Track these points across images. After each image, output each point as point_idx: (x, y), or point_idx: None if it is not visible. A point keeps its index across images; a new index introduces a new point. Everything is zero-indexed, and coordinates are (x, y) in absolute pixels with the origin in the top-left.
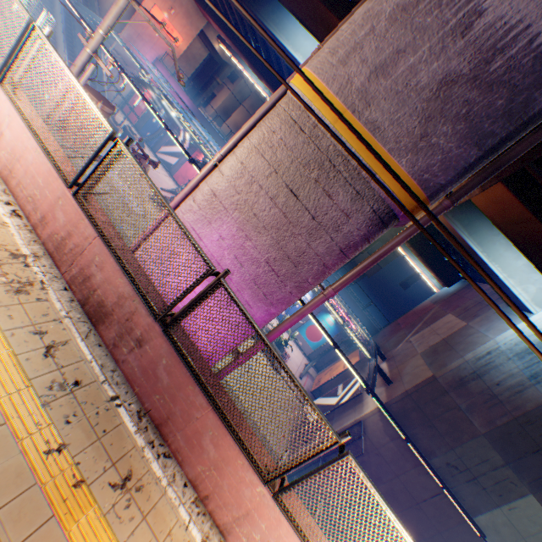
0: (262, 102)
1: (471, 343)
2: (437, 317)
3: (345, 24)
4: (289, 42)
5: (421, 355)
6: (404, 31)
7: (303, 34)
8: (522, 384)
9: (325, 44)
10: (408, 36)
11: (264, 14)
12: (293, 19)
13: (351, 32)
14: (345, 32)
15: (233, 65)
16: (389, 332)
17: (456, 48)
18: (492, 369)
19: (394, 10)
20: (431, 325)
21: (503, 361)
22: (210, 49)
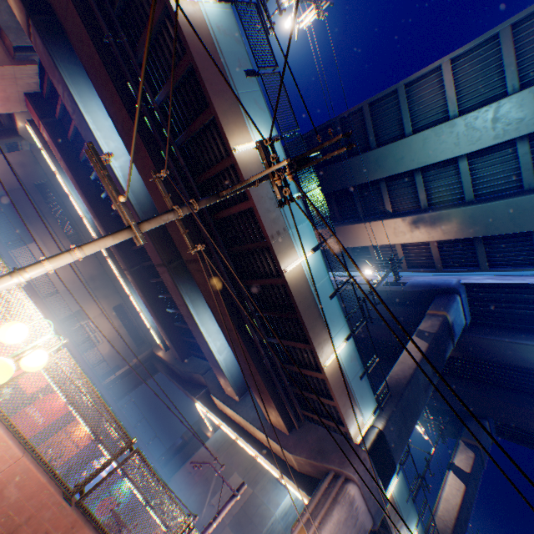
0: (41, 167)
1: (263, 515)
2: (228, 473)
3: (331, 520)
4: (199, 316)
5: (231, 526)
6: (345, 526)
7: (210, 314)
8: (282, 533)
9: (325, 529)
10: (346, 528)
11: (184, 288)
12: (205, 300)
13: (334, 527)
14: (332, 527)
15: (31, 140)
16: (186, 484)
17: (353, 530)
18: (273, 532)
19: (344, 518)
20: (226, 484)
21: (277, 524)
22: (5, 114)
